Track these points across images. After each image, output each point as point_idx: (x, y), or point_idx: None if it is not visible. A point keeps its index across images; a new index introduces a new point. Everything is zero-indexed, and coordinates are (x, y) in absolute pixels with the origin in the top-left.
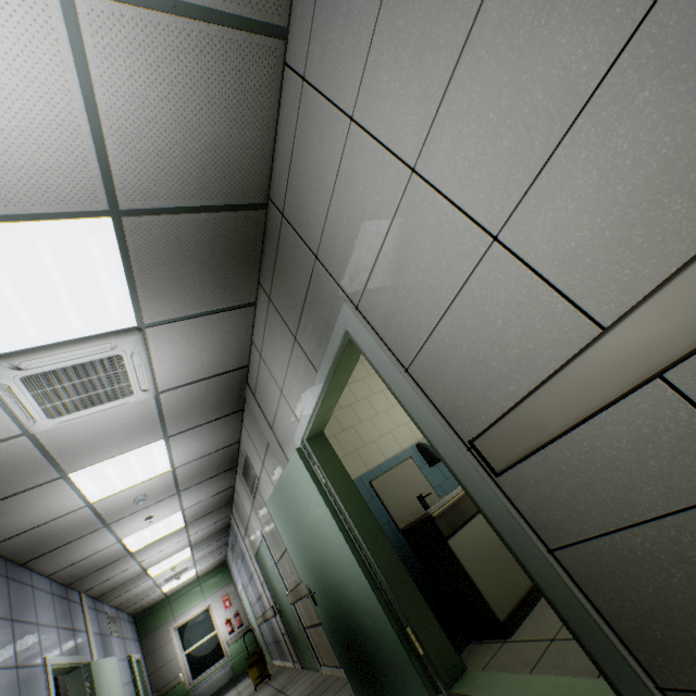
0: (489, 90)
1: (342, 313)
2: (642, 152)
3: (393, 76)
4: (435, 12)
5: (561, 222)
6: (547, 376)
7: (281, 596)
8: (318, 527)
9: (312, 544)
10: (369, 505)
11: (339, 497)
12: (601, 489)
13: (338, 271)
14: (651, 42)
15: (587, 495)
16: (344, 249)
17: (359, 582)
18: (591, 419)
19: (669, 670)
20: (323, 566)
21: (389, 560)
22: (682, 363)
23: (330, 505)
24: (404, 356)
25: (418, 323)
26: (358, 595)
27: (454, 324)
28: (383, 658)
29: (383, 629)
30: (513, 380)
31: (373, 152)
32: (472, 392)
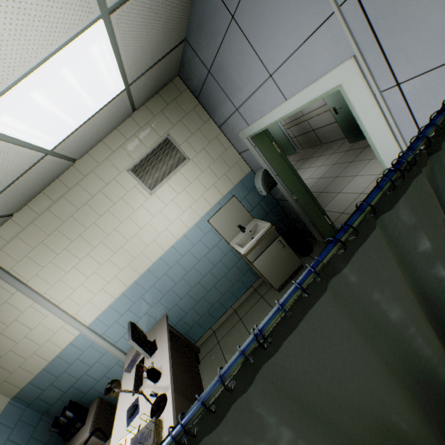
0: None
1: None
2: None
3: None
4: None
5: None
6: None
7: (270, 131)
8: None
9: None
10: None
11: None
12: None
13: None
14: None
15: None
16: None
17: None
18: None
19: None
20: None
21: None
22: None
23: None
24: None
25: None
26: None
27: None
28: None
29: None
30: None
31: None
32: None
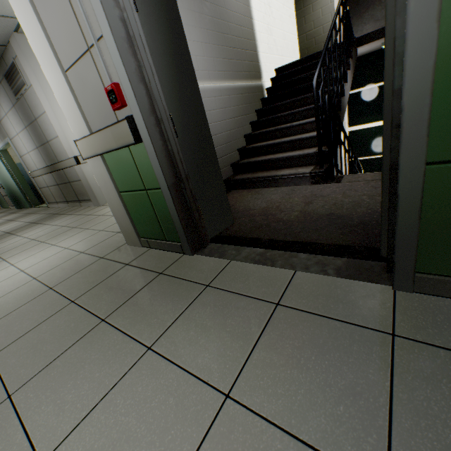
0: (25, 139)
1: (7, 138)
2: (37, 158)
3: (13, 120)
4: (18, 123)
5: (34, 157)
6: (34, 171)
7: None
8: (4, 173)
9: (3, 176)
10: (24, 171)
11: (11, 168)
12: (41, 184)
13: (6, 130)
14: (36, 151)
15: (41, 184)
16: (7, 129)
17: (16, 187)
18: (39, 177)
19: (48, 201)
20: (6, 181)
21: (25, 184)
22: (43, 176)
23: (8, 169)
24: (20, 155)
25: (22, 152)
26: (16, 189)
27: (26, 157)
28: (22, 201)
29: (22, 196)
30: (33, 168)
31: (11, 124)
32: (30, 167)
